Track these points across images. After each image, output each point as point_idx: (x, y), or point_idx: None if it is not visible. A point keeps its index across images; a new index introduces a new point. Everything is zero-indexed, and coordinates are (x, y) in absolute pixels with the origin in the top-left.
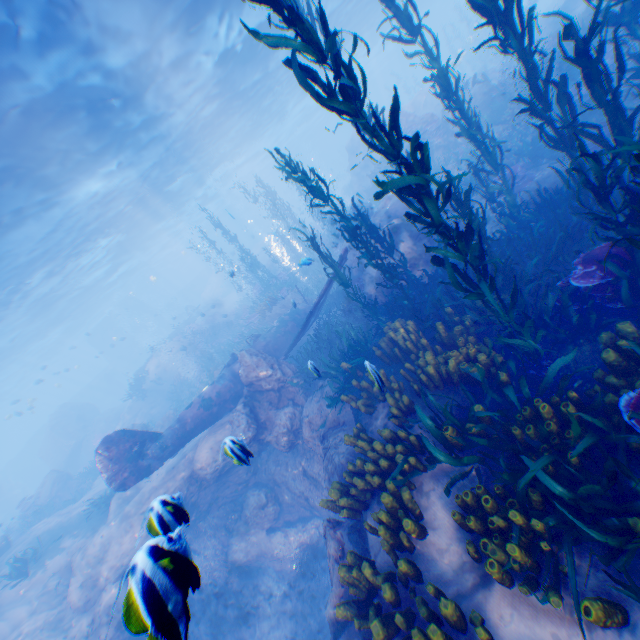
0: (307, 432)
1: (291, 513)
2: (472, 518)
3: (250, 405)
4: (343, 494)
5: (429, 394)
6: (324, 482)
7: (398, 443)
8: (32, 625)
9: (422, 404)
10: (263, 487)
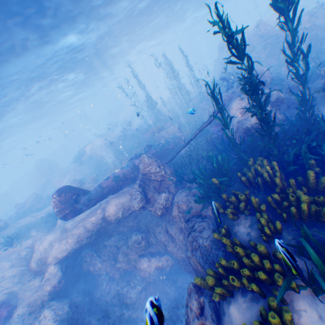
0: (176, 213)
1: (153, 248)
2: None
3: (142, 187)
4: (217, 283)
5: (307, 229)
6: (189, 253)
7: (277, 264)
8: (10, 274)
9: (287, 230)
10: (141, 233)
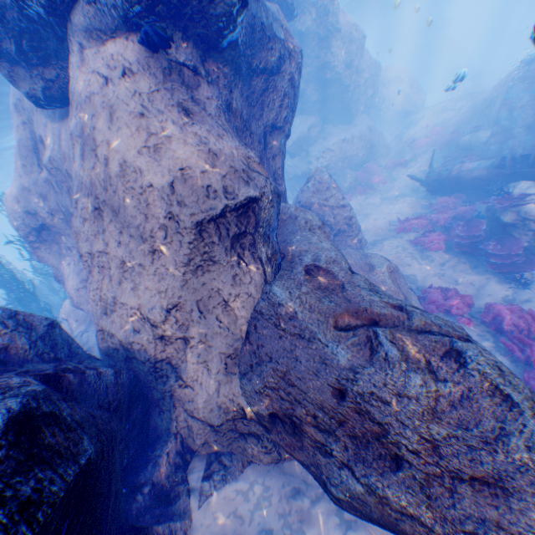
0: None
1: None
2: None
3: None
4: None
5: None
6: None
7: None
8: None
9: None
10: None
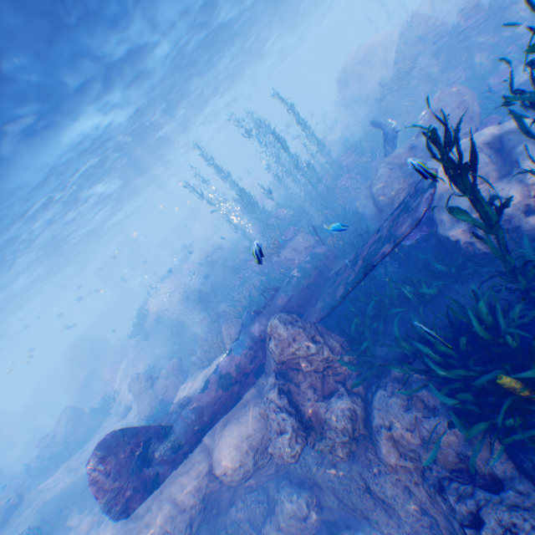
0: (394, 458)
1: (332, 513)
2: None
3: (285, 391)
4: None
5: None
6: None
7: None
8: None
9: None
10: (303, 493)
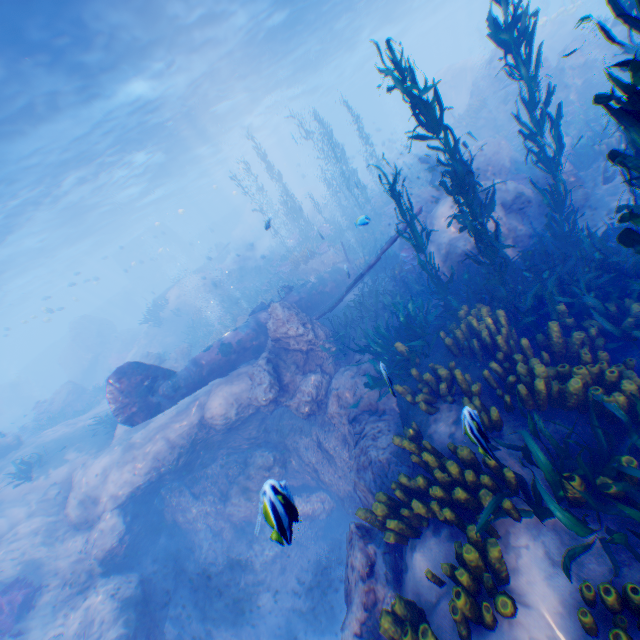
0: (335, 408)
1: (295, 479)
2: (623, 637)
3: (274, 363)
4: (392, 513)
5: (537, 418)
6: (353, 475)
7: (486, 475)
8: (29, 528)
9: (512, 423)
10: (272, 449)
